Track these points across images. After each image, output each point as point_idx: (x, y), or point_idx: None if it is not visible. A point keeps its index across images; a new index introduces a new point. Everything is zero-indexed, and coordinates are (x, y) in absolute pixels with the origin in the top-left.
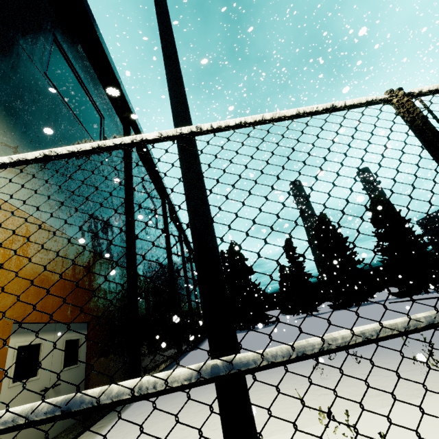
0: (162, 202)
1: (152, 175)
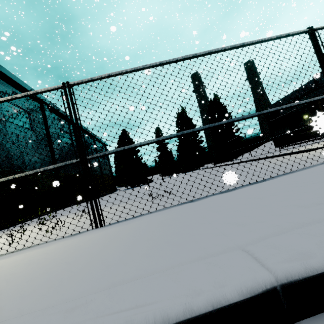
0: (41, 107)
1: (17, 87)
